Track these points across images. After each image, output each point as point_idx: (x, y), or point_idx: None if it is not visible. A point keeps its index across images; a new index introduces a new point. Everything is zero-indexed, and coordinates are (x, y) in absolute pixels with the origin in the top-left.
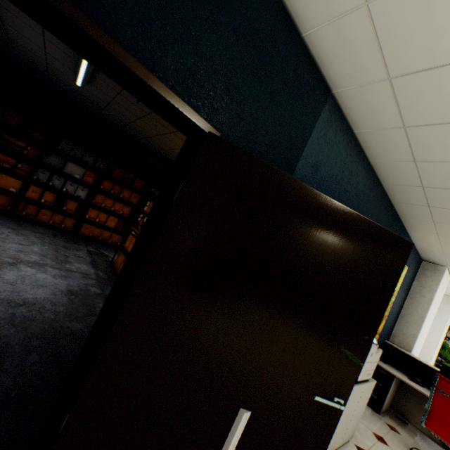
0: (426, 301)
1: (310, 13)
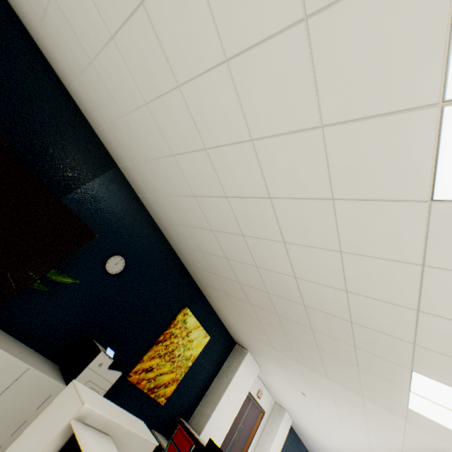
0: (227, 381)
1: (93, 122)
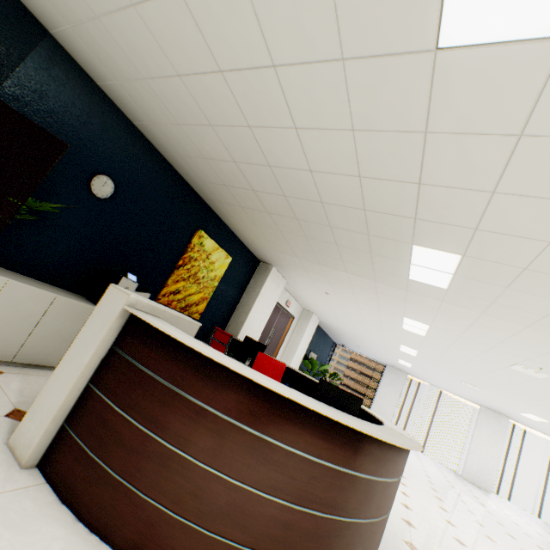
0: (256, 294)
1: None
